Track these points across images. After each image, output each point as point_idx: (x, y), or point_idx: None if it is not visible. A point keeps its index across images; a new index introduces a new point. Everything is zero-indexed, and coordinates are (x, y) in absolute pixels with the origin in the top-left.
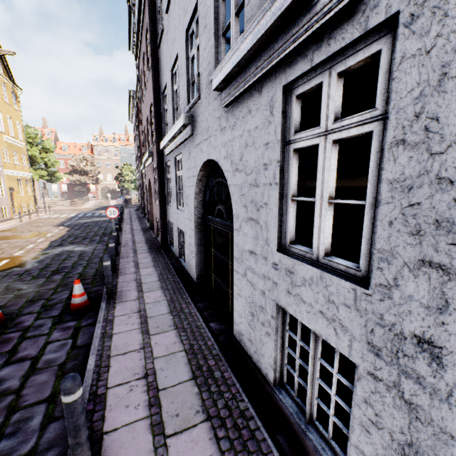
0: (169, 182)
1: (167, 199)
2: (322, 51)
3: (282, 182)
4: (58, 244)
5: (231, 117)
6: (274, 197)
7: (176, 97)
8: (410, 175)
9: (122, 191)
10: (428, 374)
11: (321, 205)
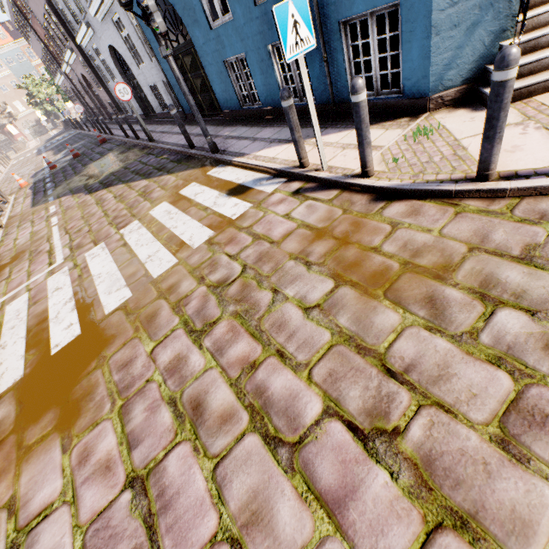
0: (99, 68)
1: (105, 82)
2: (112, 14)
3: (128, 48)
4: (60, 152)
5: (106, 26)
6: (130, 53)
7: (67, 3)
8: (134, 42)
9: (49, 117)
10: (154, 74)
11: (135, 51)
